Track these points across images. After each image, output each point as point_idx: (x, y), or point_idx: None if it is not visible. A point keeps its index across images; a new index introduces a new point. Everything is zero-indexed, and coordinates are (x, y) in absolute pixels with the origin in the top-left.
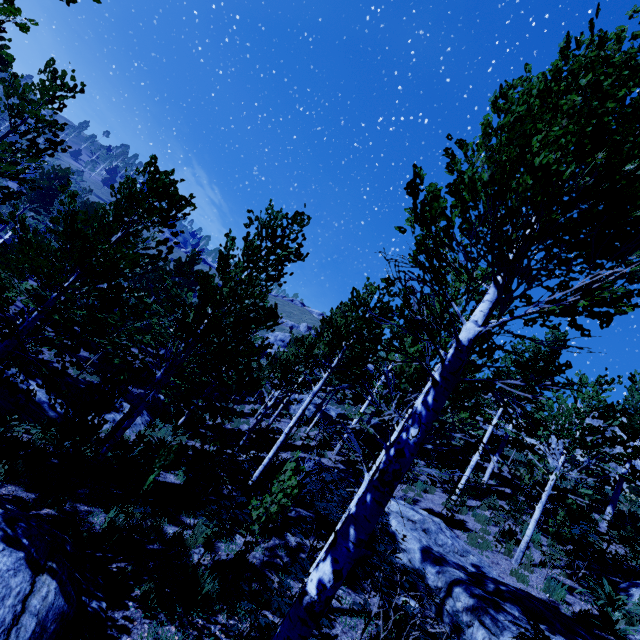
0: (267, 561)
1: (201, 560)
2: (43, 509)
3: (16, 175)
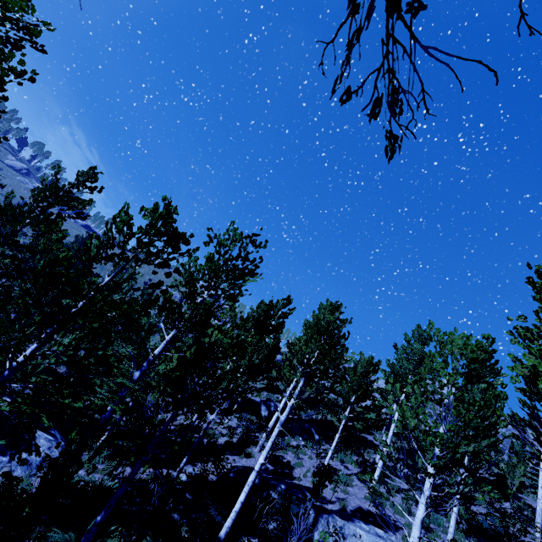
0: None
1: None
2: None
3: None
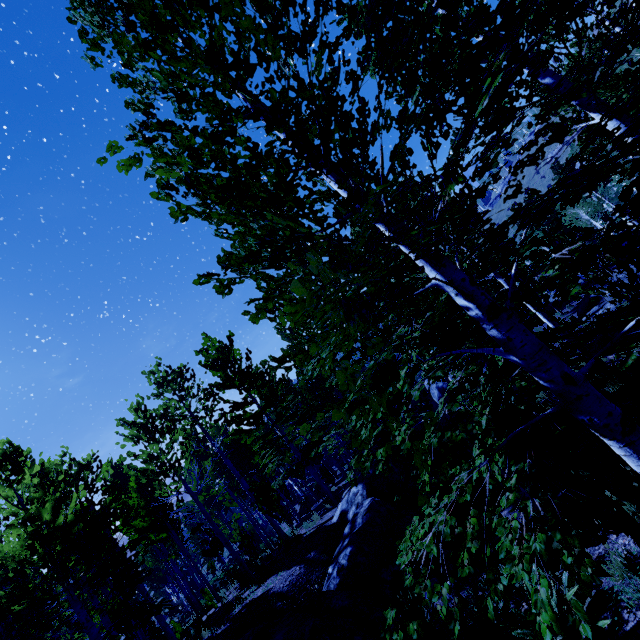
0: None
1: None
2: None
3: None
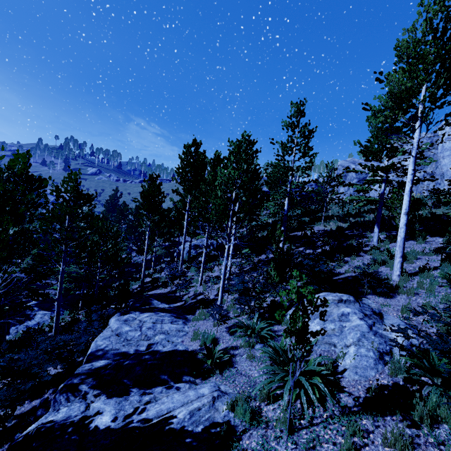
0: None
1: None
2: None
3: None
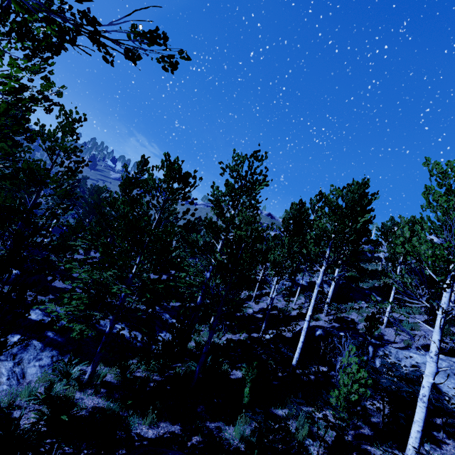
0: (356, 435)
1: (316, 451)
2: (192, 438)
3: (66, 194)
